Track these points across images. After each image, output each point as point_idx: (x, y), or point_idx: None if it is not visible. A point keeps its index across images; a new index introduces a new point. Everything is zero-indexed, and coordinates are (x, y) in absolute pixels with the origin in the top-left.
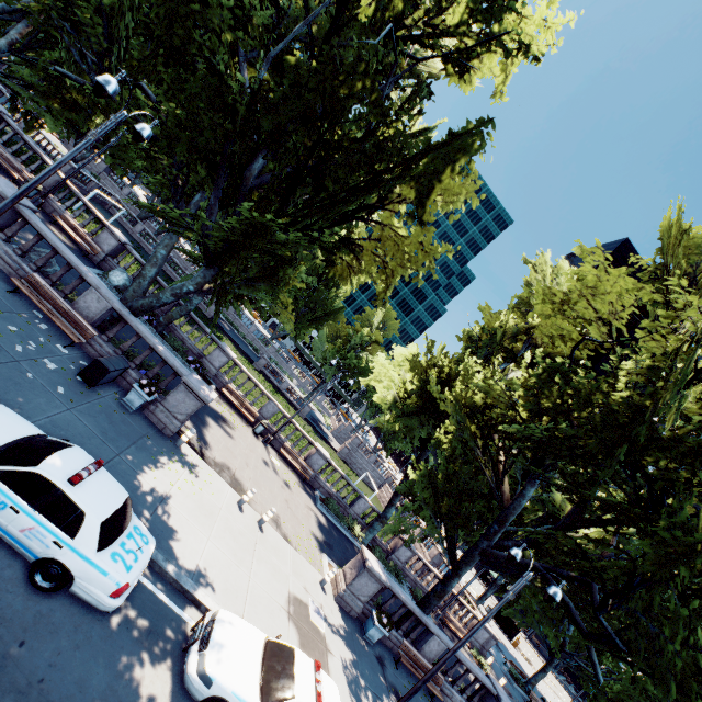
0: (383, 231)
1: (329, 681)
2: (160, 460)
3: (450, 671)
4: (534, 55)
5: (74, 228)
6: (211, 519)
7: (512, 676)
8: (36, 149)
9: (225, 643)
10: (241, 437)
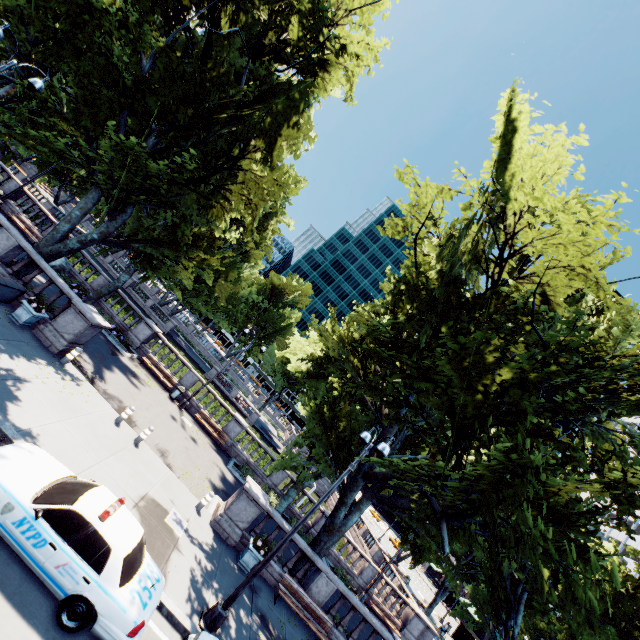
0: (245, 175)
1: (133, 520)
2: (33, 360)
3: (343, 620)
4: (353, 52)
5: (25, 224)
6: (72, 413)
7: None
8: (5, 168)
9: (14, 455)
10: (152, 393)
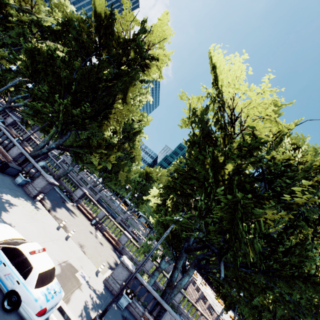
0: (115, 110)
1: (49, 259)
2: (20, 198)
3: None
4: (157, 57)
5: (30, 150)
6: (34, 221)
7: None
8: (24, 129)
9: None
10: (81, 220)
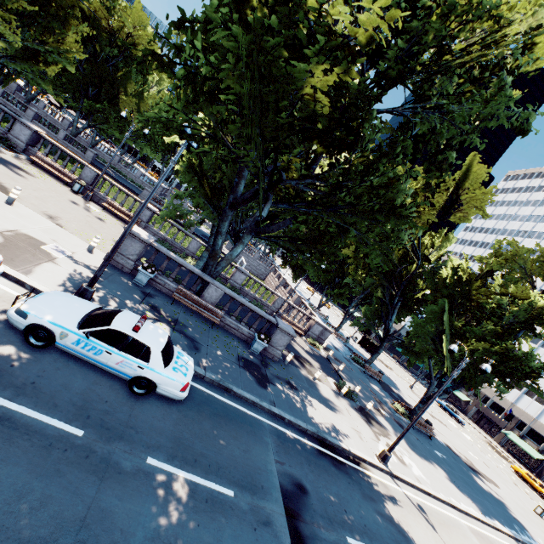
0: None
1: None
2: None
3: (235, 313)
4: None
5: None
6: None
7: (354, 360)
8: None
9: None
10: (45, 184)
